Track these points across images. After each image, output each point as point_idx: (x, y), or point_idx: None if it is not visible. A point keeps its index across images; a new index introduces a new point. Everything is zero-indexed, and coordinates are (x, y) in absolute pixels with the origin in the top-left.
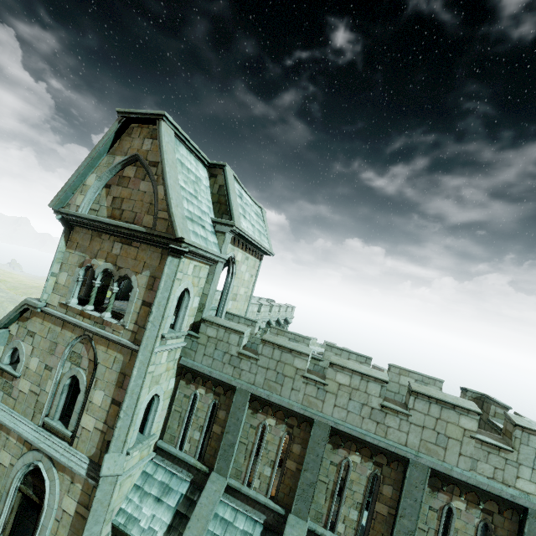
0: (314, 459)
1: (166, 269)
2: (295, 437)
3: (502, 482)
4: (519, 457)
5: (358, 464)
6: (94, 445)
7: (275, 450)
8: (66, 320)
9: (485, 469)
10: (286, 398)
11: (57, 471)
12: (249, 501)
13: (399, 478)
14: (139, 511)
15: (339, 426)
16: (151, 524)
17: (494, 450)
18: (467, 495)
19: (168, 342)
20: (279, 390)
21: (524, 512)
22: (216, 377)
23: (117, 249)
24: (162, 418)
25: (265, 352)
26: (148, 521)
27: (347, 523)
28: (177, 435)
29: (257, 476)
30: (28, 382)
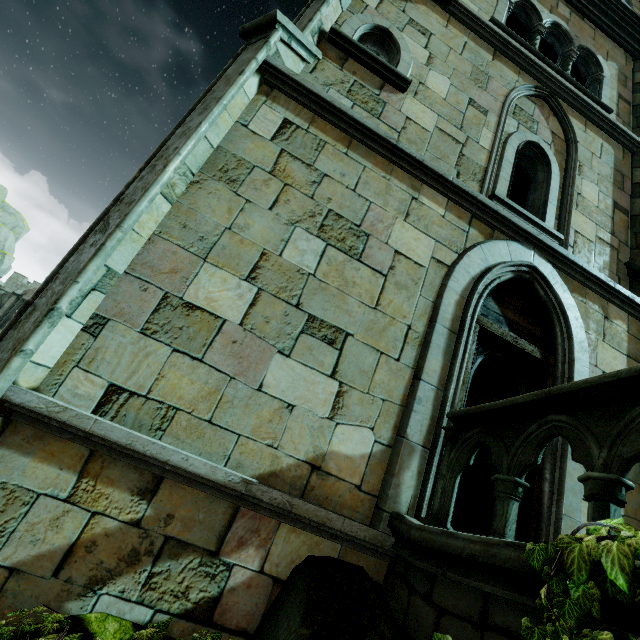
0: None
1: None
2: None
3: None
4: None
5: None
6: (604, 265)
7: None
8: (513, 46)
9: None
10: None
11: (570, 293)
12: None
13: None
14: None
15: None
16: None
17: None
18: None
19: None
20: None
21: None
22: None
23: (565, 11)
24: None
25: None
26: None
27: None
28: None
29: None
30: (429, 109)
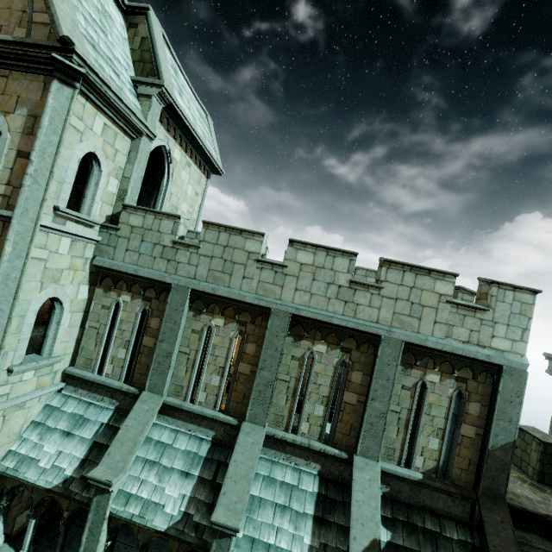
0: (272, 354)
1: (50, 99)
2: (248, 336)
3: (478, 345)
4: (495, 316)
5: (323, 354)
6: None
7: (224, 355)
8: None
9: (460, 334)
10: (236, 289)
11: None
12: (194, 418)
13: (370, 361)
14: (38, 450)
15: (301, 312)
16: (55, 462)
17: (470, 313)
18: (442, 366)
19: (70, 226)
20: (227, 281)
21: (498, 372)
22: (144, 275)
23: None
24: (71, 338)
25: (209, 237)
26: (52, 459)
27: (311, 421)
28: (95, 357)
29: (203, 389)
30: None
